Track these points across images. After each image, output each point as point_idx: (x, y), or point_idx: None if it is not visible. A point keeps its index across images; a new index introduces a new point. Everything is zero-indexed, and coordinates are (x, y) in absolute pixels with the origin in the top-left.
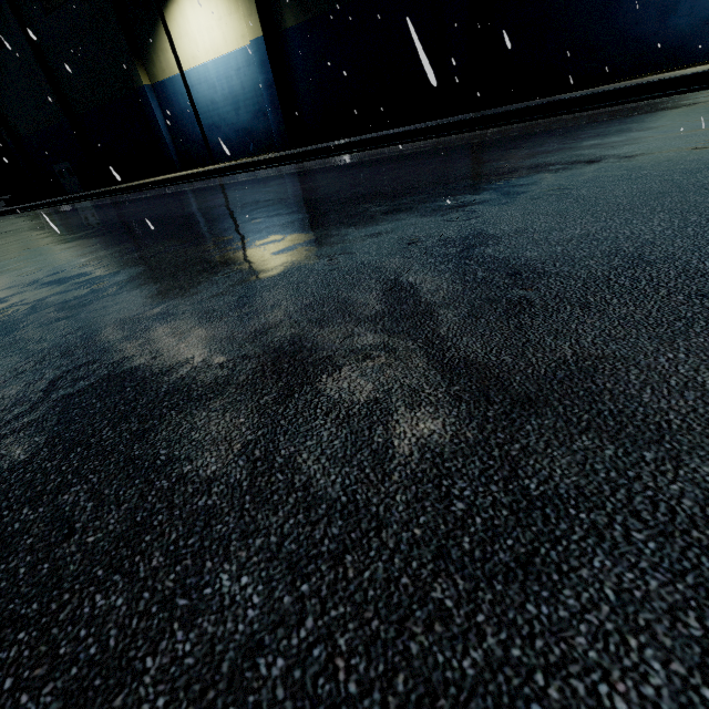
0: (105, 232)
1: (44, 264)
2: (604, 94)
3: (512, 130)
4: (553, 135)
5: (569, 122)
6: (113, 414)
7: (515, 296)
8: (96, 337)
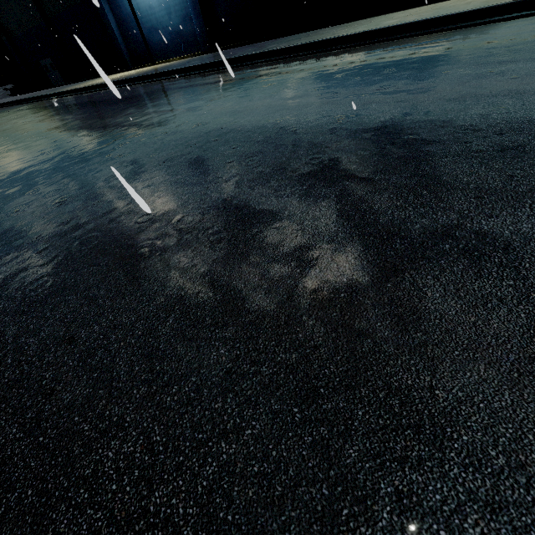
0: (49, 142)
1: (11, 168)
2: (397, 28)
3: (320, 61)
4: (312, 79)
5: (348, 60)
6: (1, 240)
7: (122, 206)
8: (10, 214)
